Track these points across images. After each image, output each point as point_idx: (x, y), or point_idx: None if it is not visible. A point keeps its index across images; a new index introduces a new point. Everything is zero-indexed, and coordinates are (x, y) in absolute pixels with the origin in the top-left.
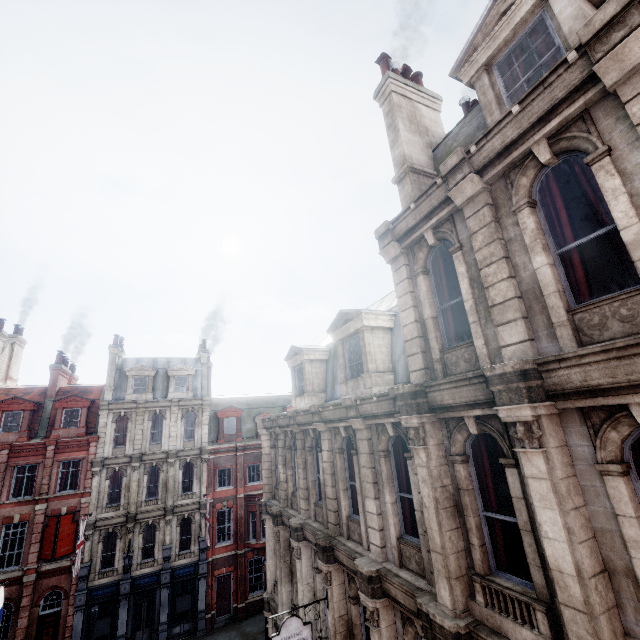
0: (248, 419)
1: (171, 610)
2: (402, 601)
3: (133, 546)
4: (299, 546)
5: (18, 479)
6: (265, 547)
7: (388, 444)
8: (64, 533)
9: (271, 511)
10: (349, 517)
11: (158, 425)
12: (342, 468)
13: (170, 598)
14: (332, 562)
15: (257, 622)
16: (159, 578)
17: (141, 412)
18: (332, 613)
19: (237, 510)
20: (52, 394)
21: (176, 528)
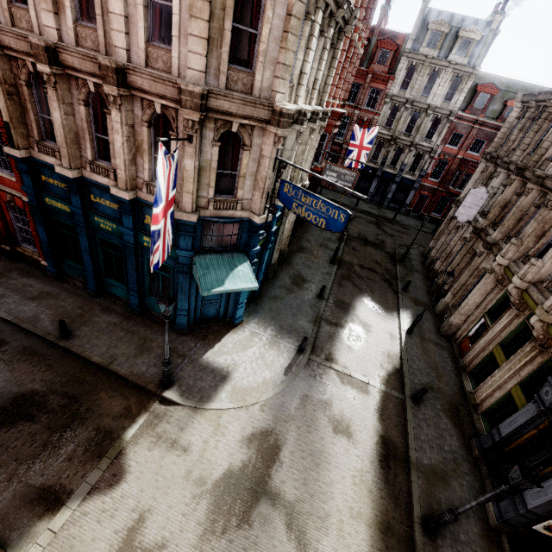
0: (498, 101)
1: (393, 195)
2: (549, 186)
3: (388, 155)
4: (501, 171)
5: (350, 91)
6: (455, 195)
7: None
8: None
9: (491, 155)
10: (547, 159)
11: (431, 81)
12: None
13: (395, 190)
14: (519, 176)
15: (430, 225)
16: (394, 178)
17: (425, 66)
18: (502, 196)
19: (451, 165)
20: (376, 34)
21: (412, 157)
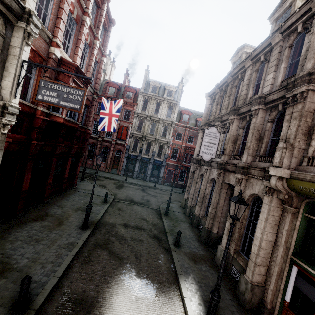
0: (193, 119)
1: (151, 172)
2: (275, 97)
3: (143, 147)
4: (218, 123)
5: None
6: (188, 168)
7: (293, 42)
8: (124, 132)
9: (205, 122)
10: (251, 97)
11: (158, 107)
12: (254, 78)
13: (152, 168)
14: (236, 115)
15: (179, 189)
16: (149, 160)
17: (153, 100)
18: (230, 133)
19: (180, 150)
20: (123, 85)
21: (157, 147)
